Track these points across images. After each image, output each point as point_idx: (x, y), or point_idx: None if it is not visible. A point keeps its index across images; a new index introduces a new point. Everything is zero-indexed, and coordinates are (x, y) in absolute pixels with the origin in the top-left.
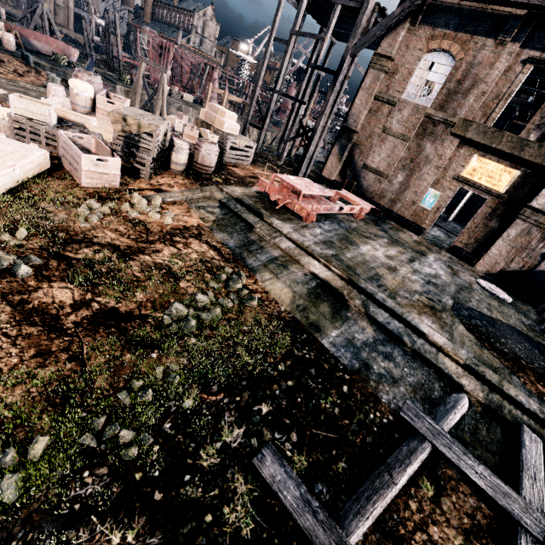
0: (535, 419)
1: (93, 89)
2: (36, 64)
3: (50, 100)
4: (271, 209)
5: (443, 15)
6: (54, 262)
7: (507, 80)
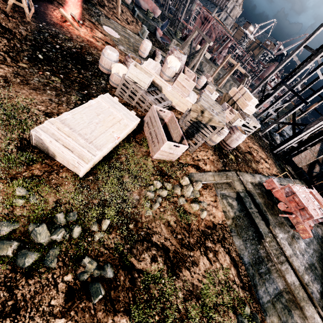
0: None
1: (179, 66)
2: (137, 15)
3: (148, 63)
4: (269, 206)
5: None
6: (122, 275)
7: None
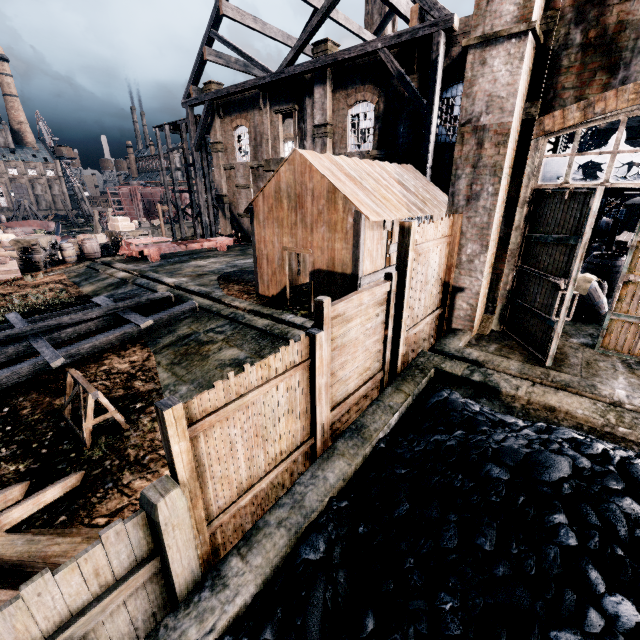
0: (198, 294)
1: (14, 236)
2: None
3: None
4: (129, 261)
5: (231, 107)
6: None
7: (274, 127)
